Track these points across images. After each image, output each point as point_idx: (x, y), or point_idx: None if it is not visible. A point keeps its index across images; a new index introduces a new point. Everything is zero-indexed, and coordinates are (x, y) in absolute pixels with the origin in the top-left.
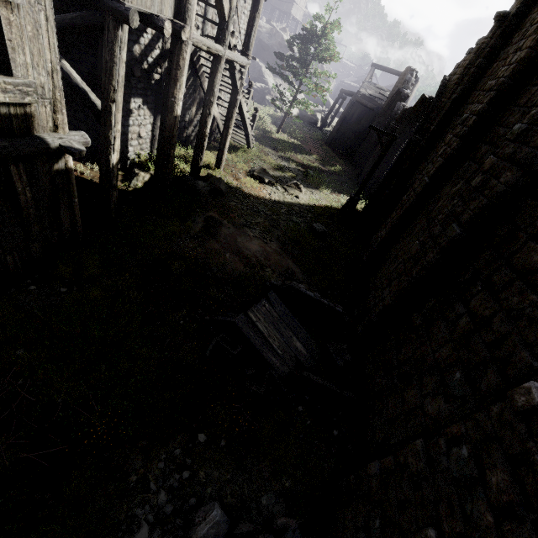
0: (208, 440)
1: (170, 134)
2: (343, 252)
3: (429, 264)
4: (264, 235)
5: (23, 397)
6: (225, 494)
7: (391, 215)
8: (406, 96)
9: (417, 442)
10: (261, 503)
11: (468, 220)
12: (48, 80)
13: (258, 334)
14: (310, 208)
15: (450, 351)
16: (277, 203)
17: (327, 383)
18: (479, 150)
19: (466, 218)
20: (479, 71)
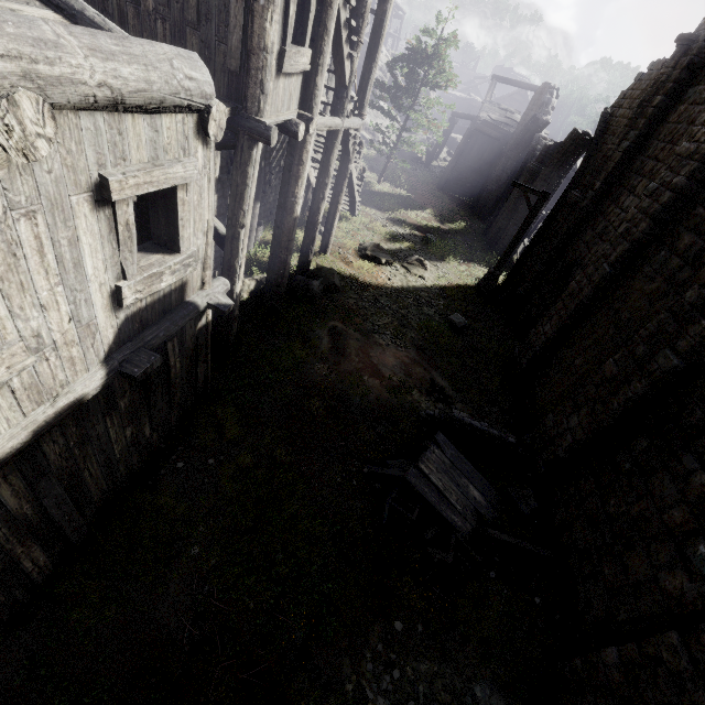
0: (404, 627)
1: (288, 239)
2: (492, 351)
3: (636, 395)
4: (397, 342)
5: (216, 606)
6: (438, 690)
7: (555, 305)
8: (545, 123)
9: (670, 634)
10: (476, 696)
11: (688, 349)
12: (203, 240)
13: (433, 488)
14: (440, 290)
15: (686, 516)
16: (401, 290)
17: (521, 543)
18: (680, 239)
19: (686, 347)
20: (659, 112)
